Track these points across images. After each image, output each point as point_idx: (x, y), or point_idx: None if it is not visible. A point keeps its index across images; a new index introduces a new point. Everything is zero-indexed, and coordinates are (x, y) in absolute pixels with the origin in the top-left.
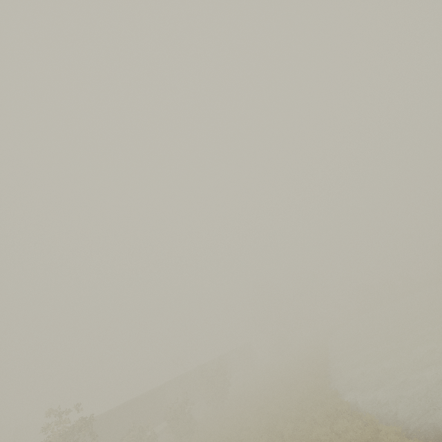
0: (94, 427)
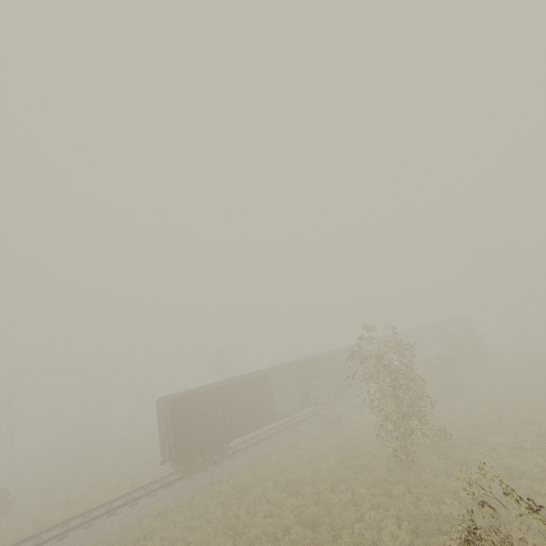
0: (334, 360)
